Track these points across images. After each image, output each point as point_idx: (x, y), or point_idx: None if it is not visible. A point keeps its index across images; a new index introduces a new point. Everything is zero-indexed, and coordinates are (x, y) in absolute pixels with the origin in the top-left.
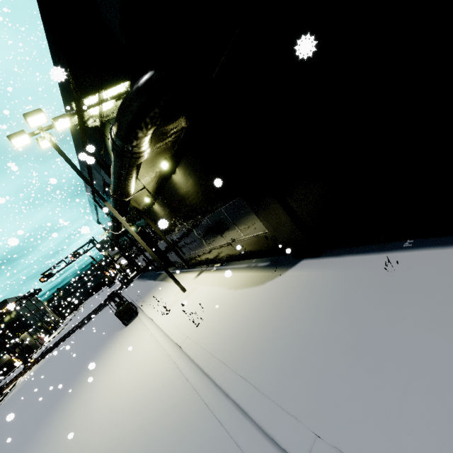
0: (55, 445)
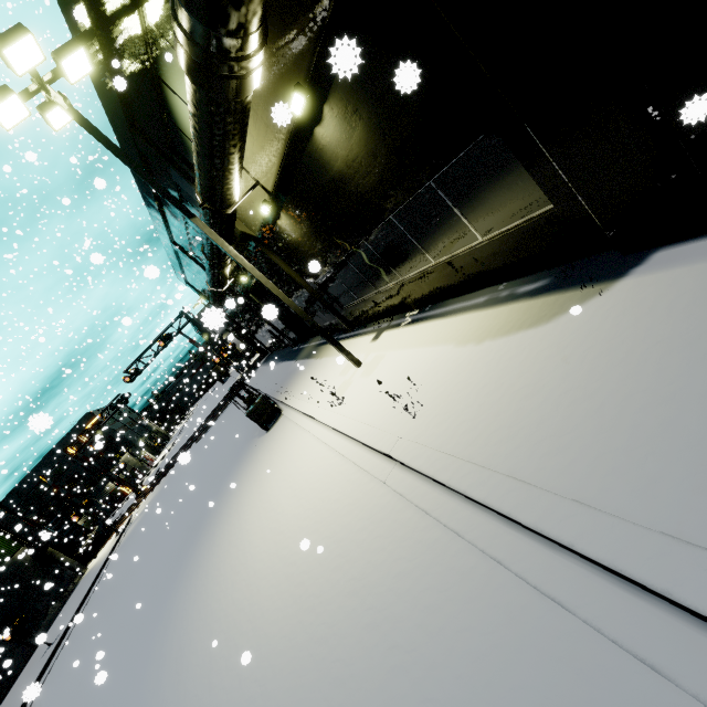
0: (207, 608)
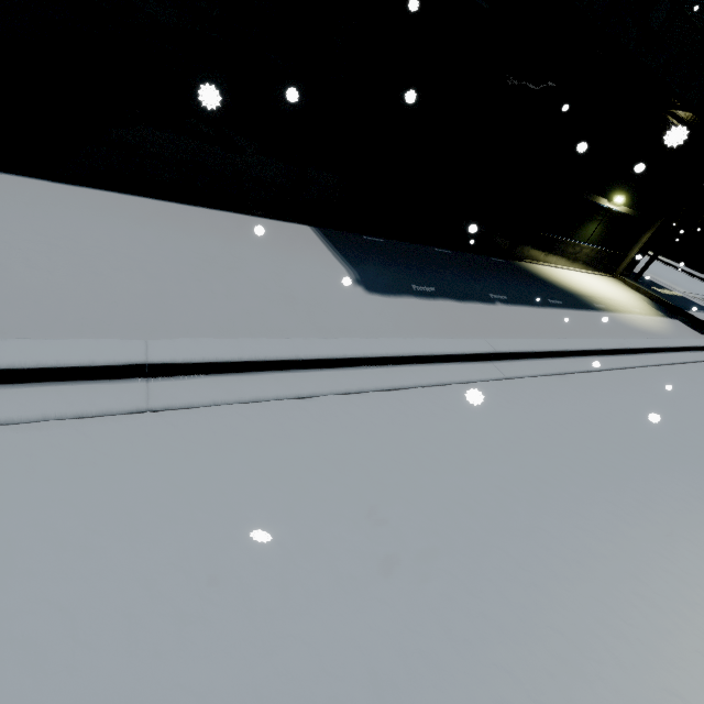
0: None
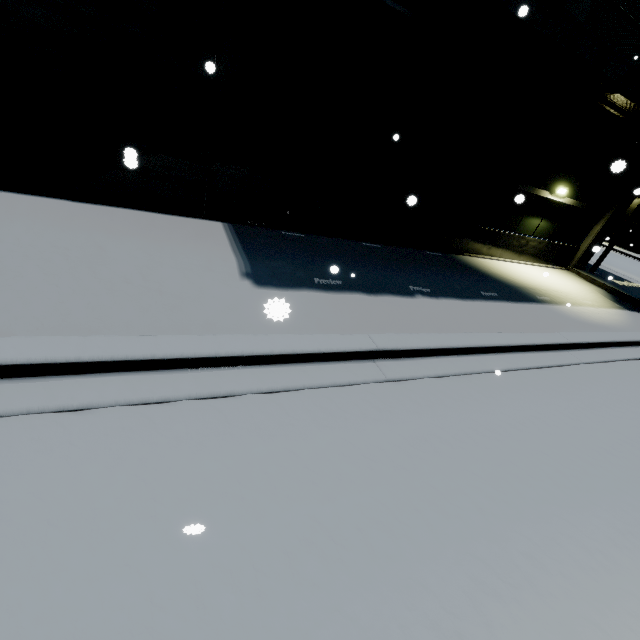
0: None
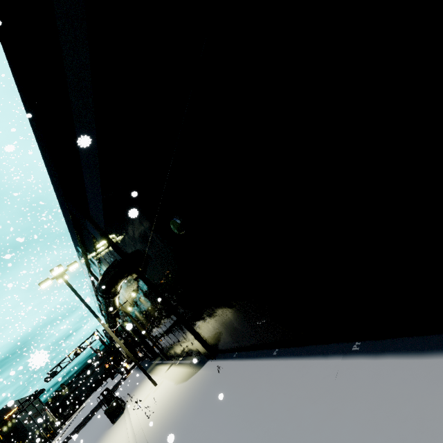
0: None
